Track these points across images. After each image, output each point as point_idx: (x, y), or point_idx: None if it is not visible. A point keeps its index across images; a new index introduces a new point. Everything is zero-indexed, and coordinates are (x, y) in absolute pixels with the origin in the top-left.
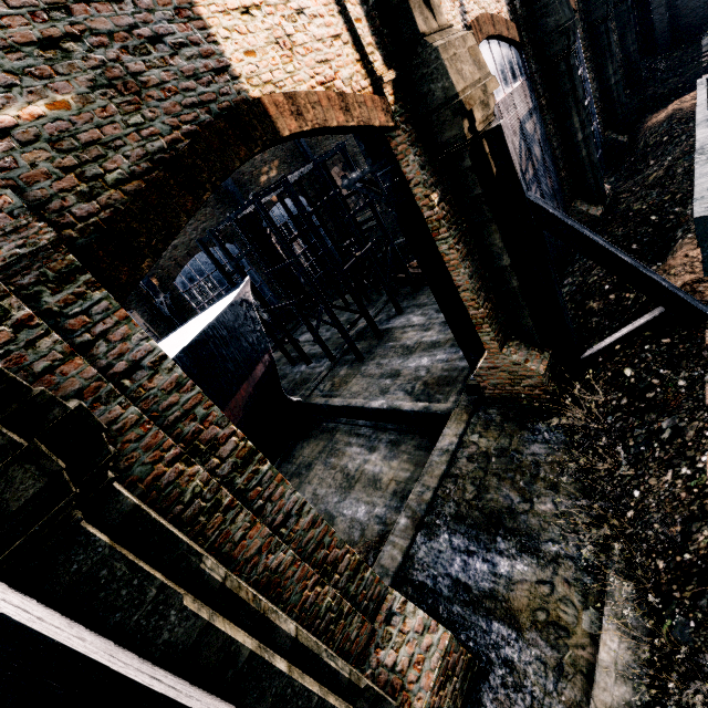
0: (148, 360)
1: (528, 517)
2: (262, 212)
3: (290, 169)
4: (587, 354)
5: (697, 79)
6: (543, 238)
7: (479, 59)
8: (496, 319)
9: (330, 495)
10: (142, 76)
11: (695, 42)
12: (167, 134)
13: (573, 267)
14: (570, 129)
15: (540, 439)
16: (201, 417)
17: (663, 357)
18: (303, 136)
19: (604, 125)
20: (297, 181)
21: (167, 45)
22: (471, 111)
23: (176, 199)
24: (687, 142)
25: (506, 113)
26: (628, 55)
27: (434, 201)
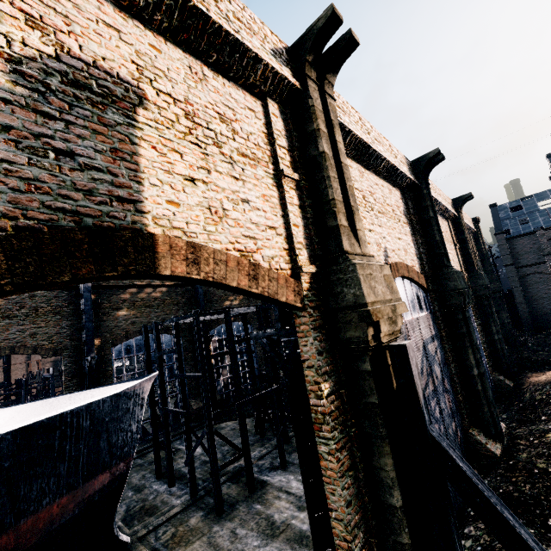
0: None
1: None
2: (196, 326)
3: (249, 304)
4: None
5: None
6: (447, 489)
7: (392, 285)
8: None
9: None
10: (12, 165)
11: None
12: None
13: None
14: (466, 362)
15: None
16: None
17: None
18: (195, 282)
19: (491, 366)
20: (243, 314)
21: (76, 162)
22: (378, 322)
23: None
24: None
25: (412, 331)
26: (504, 324)
27: (323, 391)
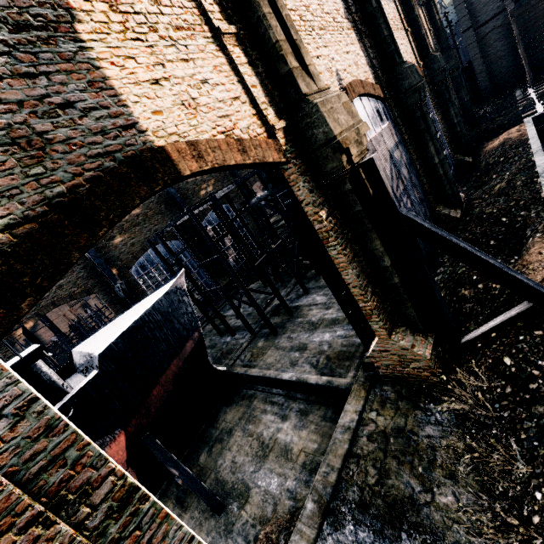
0: (14, 405)
1: (430, 510)
2: (194, 221)
3: (223, 185)
4: (467, 339)
5: (517, 117)
6: (417, 243)
7: (352, 110)
8: (383, 309)
9: (247, 463)
10: (48, 135)
11: (510, 94)
12: (68, 180)
13: (443, 258)
14: (428, 155)
15: (433, 420)
16: (73, 461)
17: (539, 349)
18: (205, 173)
19: (453, 150)
20: (225, 195)
21: (77, 109)
22: (348, 148)
23: (69, 238)
24: (520, 161)
25: (377, 146)
26: (464, 103)
27: (322, 217)
